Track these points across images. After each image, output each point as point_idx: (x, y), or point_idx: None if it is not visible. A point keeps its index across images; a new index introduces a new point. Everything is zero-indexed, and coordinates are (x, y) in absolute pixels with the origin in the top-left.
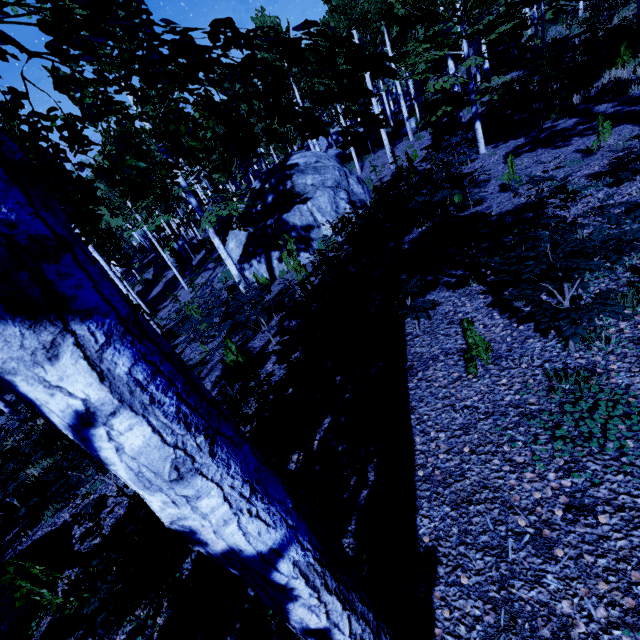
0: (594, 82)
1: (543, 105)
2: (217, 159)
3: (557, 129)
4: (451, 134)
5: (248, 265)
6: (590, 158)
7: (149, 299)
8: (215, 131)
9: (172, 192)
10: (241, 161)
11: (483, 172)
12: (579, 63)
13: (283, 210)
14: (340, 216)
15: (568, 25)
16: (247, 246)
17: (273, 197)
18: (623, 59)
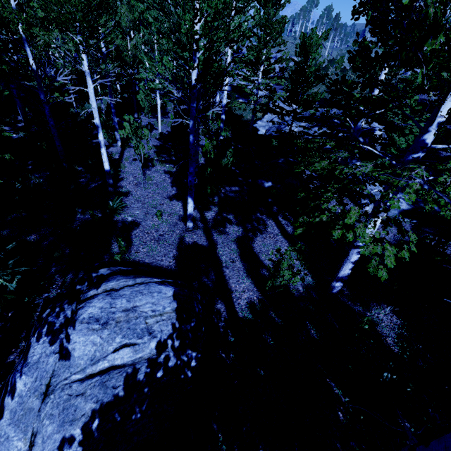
0: None
1: None
2: None
3: None
4: None
5: None
6: None
7: None
8: None
9: None
10: None
11: None
12: None
13: None
14: None
15: None
16: None
17: None
18: None
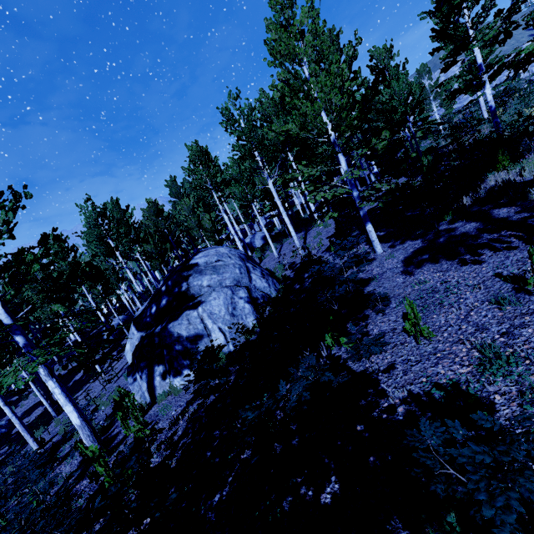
0: (478, 183)
1: (434, 210)
2: (151, 249)
3: (457, 234)
4: (352, 225)
5: (132, 378)
6: (529, 298)
7: (72, 382)
8: (156, 225)
9: (118, 274)
10: (189, 242)
11: (378, 295)
12: (455, 166)
13: (173, 316)
14: (236, 319)
15: (435, 139)
16: (133, 355)
17: (167, 299)
18: (503, 164)
